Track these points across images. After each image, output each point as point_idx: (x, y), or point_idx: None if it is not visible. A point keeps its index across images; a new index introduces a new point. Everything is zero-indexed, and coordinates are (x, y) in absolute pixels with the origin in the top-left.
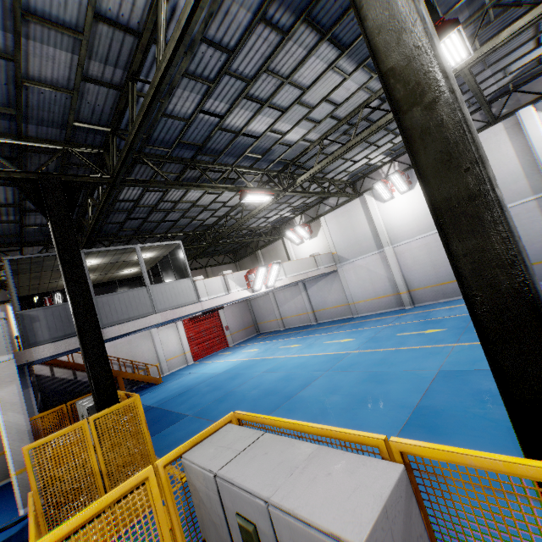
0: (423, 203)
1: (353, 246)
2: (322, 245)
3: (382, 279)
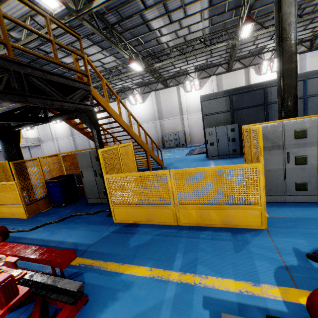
0: (65, 128)
1: (46, 137)
2: (36, 133)
3: (54, 150)
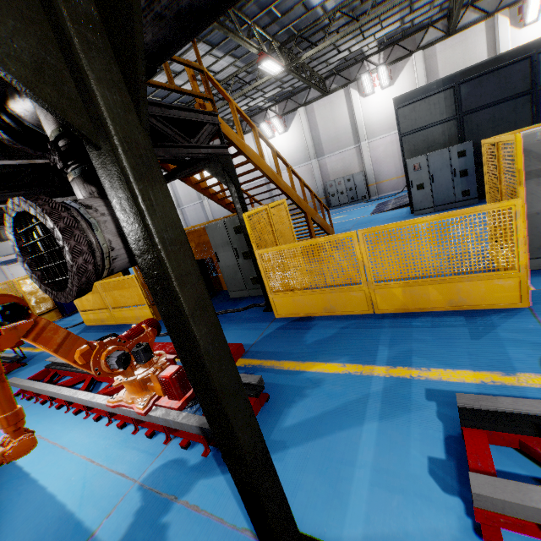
0: None
1: None
2: None
3: None
